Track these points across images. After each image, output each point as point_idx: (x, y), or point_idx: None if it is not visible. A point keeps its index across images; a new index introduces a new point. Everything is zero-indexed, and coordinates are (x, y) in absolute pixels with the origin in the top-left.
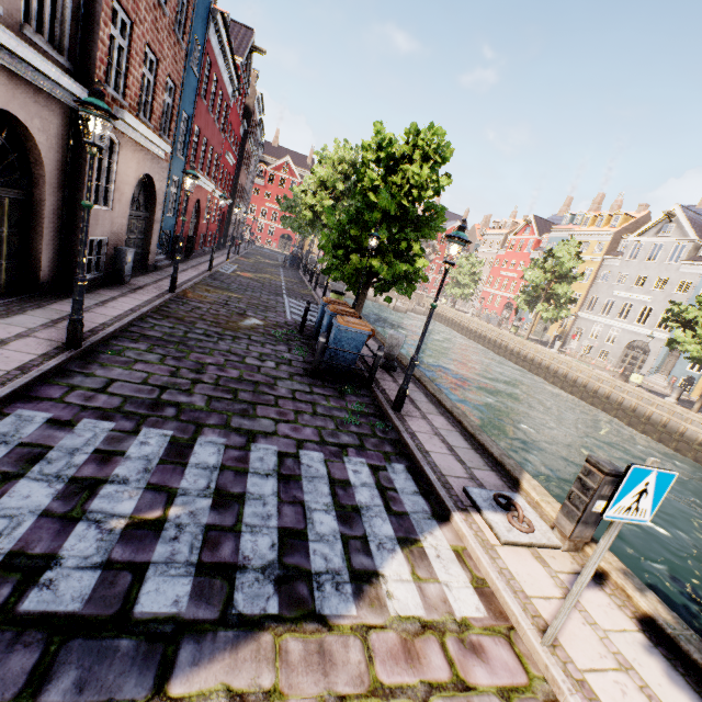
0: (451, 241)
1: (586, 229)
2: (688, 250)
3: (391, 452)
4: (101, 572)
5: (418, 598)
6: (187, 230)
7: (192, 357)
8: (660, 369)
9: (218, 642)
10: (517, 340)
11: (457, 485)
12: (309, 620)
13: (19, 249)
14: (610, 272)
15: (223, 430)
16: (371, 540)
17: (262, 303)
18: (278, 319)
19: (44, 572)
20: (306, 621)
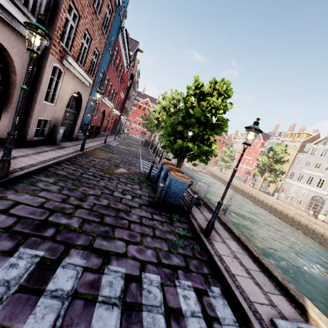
0: (249, 130)
1: (287, 139)
2: None
3: (208, 274)
4: None
5: None
6: (96, 124)
7: (81, 189)
8: None
9: None
10: (254, 190)
11: (264, 314)
12: None
13: None
14: (300, 160)
15: (85, 251)
16: None
17: (128, 161)
18: (135, 170)
19: None
20: None
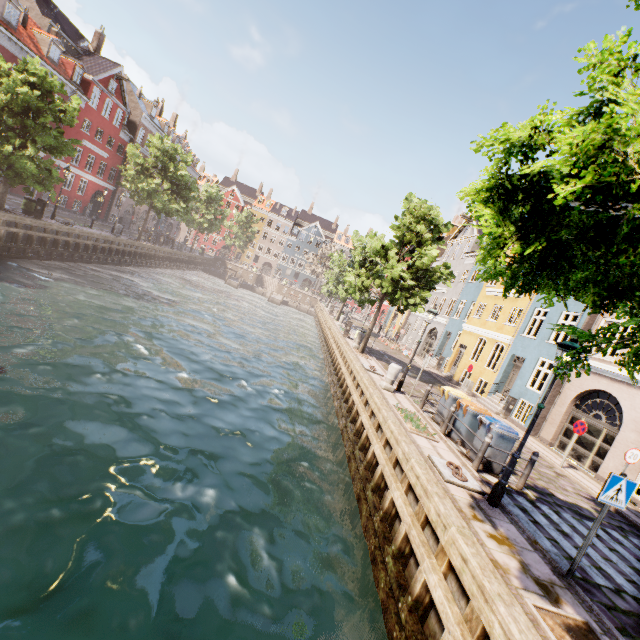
0: None
1: None
2: (472, 245)
3: None
4: None
5: None
6: None
7: None
8: (441, 352)
9: None
10: (326, 318)
11: None
12: None
13: None
14: None
15: None
16: None
17: None
18: None
19: None
20: None
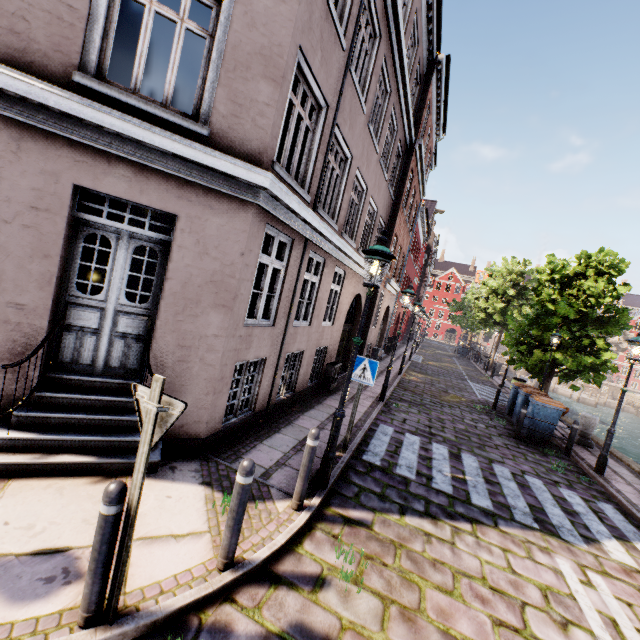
0: (631, 344)
1: None
2: None
3: (597, 496)
4: (451, 486)
5: (632, 561)
6: (392, 333)
7: (433, 413)
8: None
9: (513, 524)
10: None
11: None
12: (558, 538)
13: (345, 351)
14: None
15: (472, 453)
16: (590, 527)
17: (455, 385)
18: (472, 397)
19: (432, 479)
20: (556, 537)
